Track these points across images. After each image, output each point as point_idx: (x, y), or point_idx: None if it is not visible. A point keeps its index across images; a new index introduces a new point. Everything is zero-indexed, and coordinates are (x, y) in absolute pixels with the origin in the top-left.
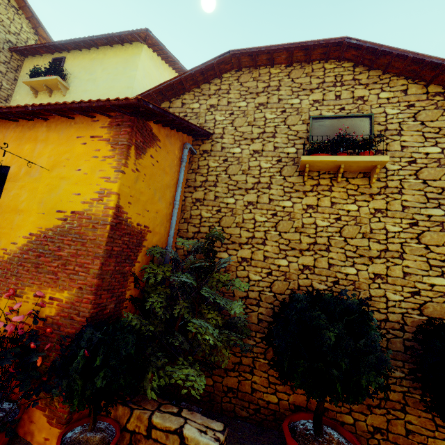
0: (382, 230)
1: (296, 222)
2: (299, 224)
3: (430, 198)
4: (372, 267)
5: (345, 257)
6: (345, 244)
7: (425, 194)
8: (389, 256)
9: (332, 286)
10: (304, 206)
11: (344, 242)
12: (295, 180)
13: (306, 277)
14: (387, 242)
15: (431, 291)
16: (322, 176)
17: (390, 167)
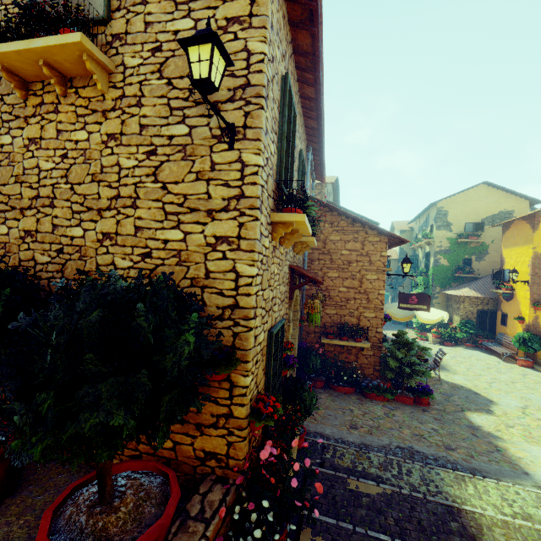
0: (115, 167)
1: (16, 168)
2: (20, 170)
3: (174, 108)
4: (101, 224)
5: (71, 213)
6: (72, 194)
7: (168, 102)
8: (120, 206)
9: (57, 256)
10: (25, 142)
11: (71, 191)
12: (14, 100)
13: (28, 248)
14: (120, 184)
15: (164, 250)
16: (48, 90)
17: (129, 62)
